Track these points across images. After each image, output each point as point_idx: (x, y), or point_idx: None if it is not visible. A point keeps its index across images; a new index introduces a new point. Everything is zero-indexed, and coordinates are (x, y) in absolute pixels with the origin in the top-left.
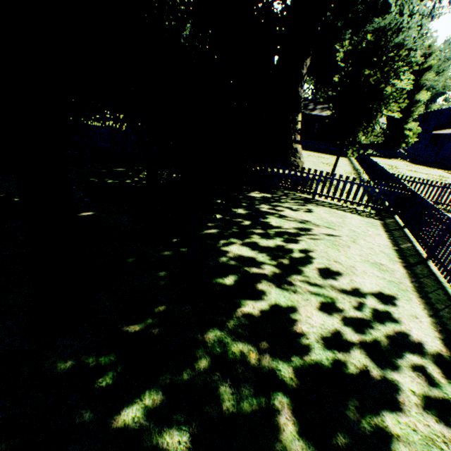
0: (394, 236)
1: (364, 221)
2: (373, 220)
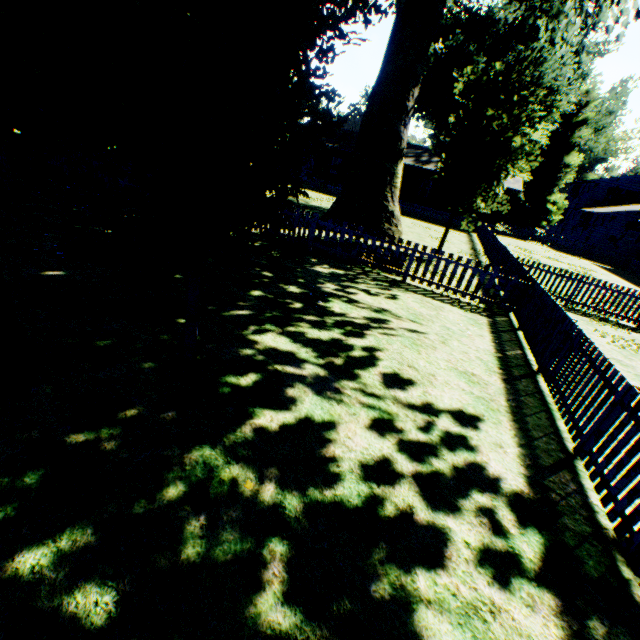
0: (501, 339)
1: (466, 317)
2: (479, 317)
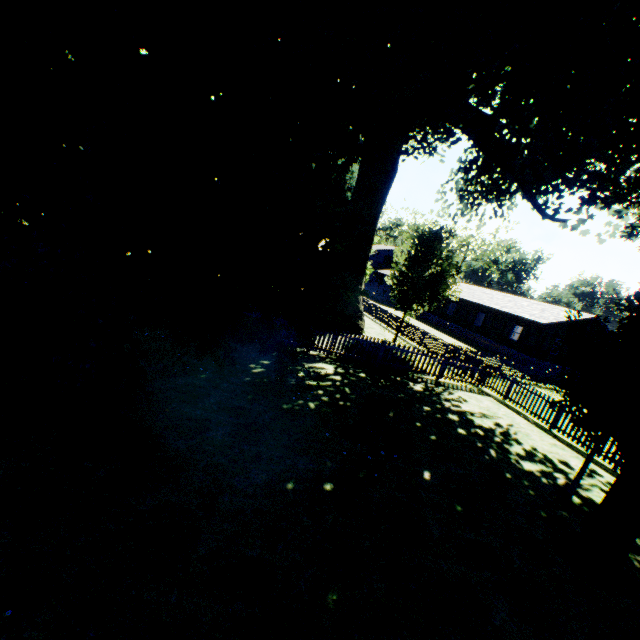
0: (516, 412)
1: (490, 401)
2: (489, 398)
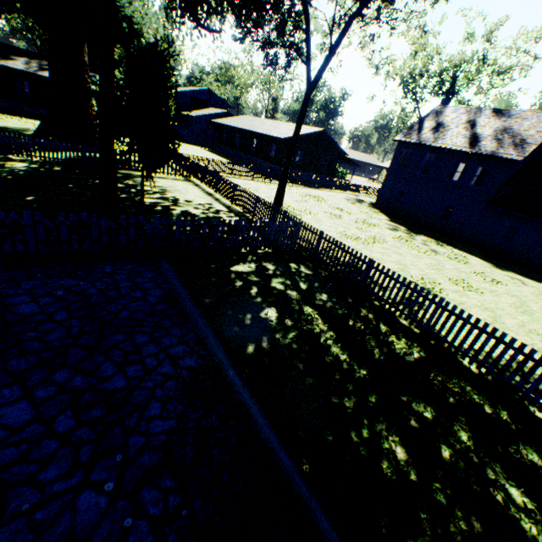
0: (200, 188)
1: (184, 183)
2: (188, 183)
